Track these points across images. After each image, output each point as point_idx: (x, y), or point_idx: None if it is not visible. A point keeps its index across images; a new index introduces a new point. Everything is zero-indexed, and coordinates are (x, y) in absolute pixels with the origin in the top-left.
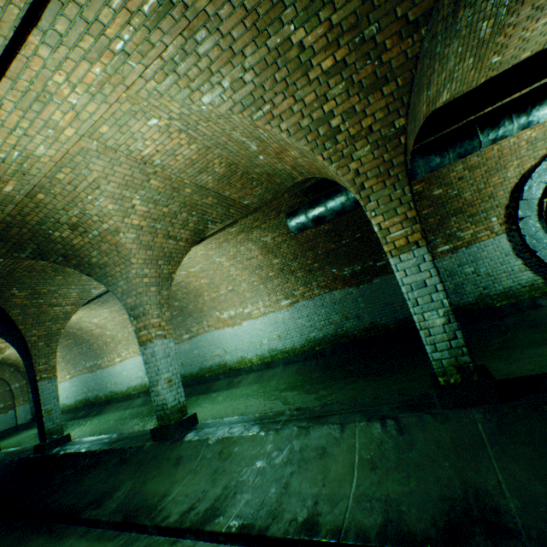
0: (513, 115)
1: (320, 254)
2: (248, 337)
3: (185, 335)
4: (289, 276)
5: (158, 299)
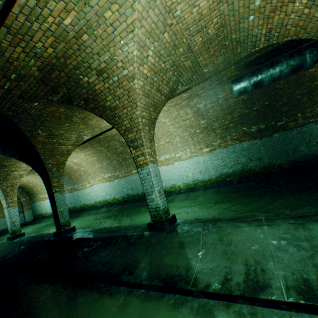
0: None
1: (236, 117)
2: (178, 172)
3: (133, 170)
4: (210, 132)
5: (149, 136)
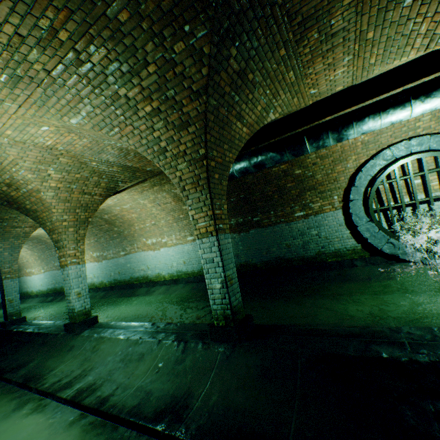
0: (329, 132)
1: None
2: (164, 259)
3: (121, 252)
4: None
5: (75, 236)
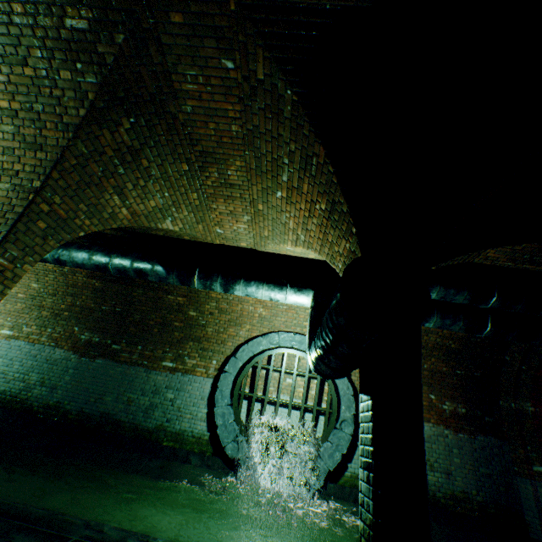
0: (220, 276)
1: (79, 305)
2: None
3: None
4: (35, 308)
5: None
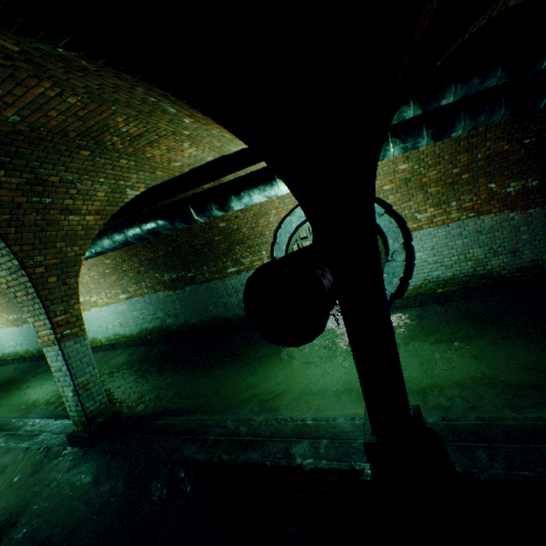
0: (212, 203)
1: (144, 260)
2: (97, 321)
3: None
4: (123, 275)
5: None
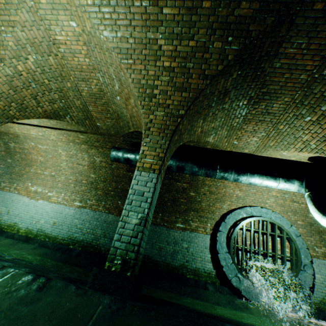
0: (233, 171)
1: (119, 188)
2: (34, 211)
3: None
4: (93, 189)
5: None
